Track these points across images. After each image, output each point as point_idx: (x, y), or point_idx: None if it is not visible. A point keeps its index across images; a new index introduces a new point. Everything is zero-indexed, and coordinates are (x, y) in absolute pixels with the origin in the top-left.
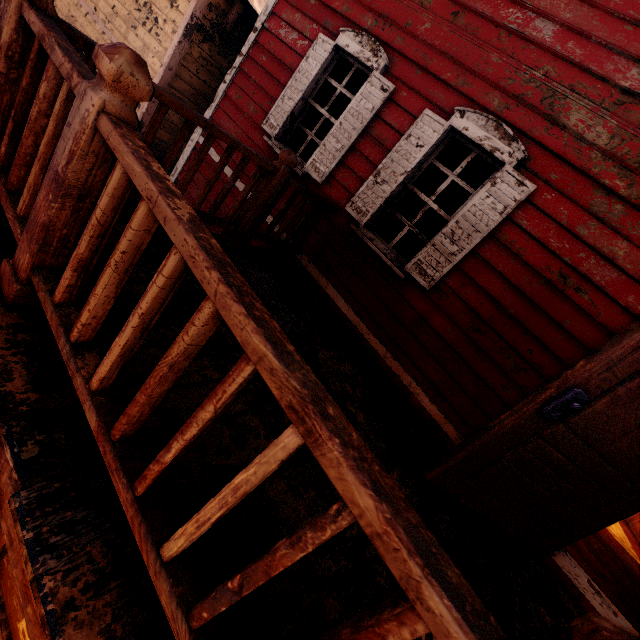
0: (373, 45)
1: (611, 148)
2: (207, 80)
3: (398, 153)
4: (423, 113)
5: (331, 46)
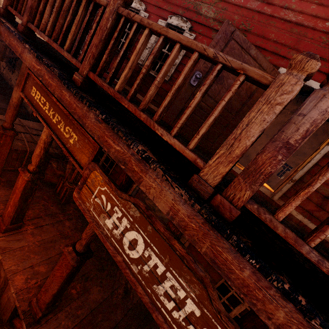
0: (139, 2)
1: (215, 17)
2: None
3: (152, 37)
4: (158, 21)
5: None
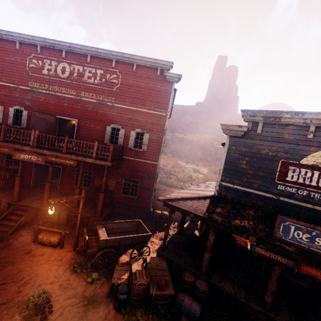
0: None
1: (31, 104)
2: None
3: (10, 114)
4: (10, 108)
5: None
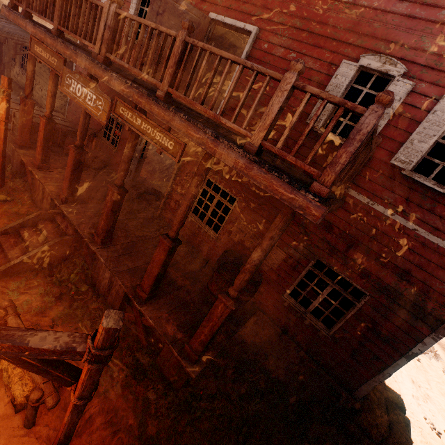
0: None
1: None
2: None
3: (131, 9)
4: None
5: None
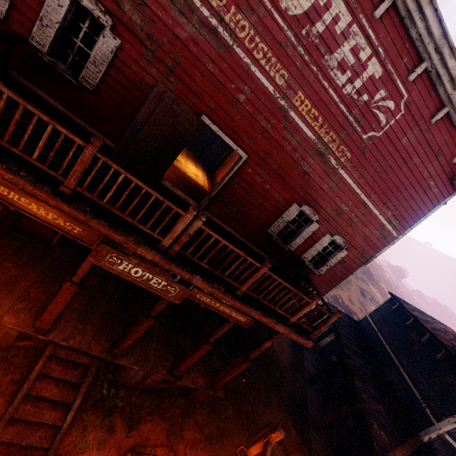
0: None
1: (142, 27)
2: None
3: (49, 7)
4: None
5: None
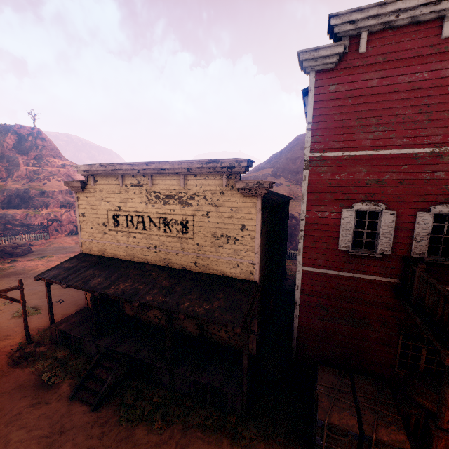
0: (373, 203)
1: None
2: (263, 241)
3: (418, 229)
4: (417, 214)
5: (353, 211)
